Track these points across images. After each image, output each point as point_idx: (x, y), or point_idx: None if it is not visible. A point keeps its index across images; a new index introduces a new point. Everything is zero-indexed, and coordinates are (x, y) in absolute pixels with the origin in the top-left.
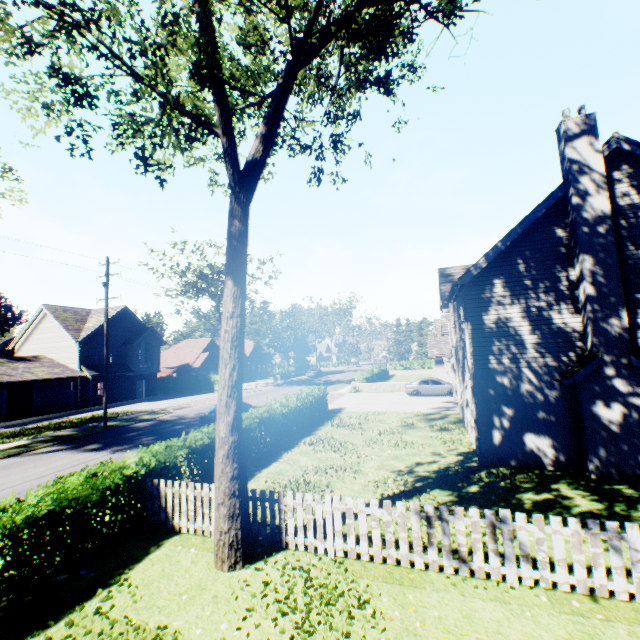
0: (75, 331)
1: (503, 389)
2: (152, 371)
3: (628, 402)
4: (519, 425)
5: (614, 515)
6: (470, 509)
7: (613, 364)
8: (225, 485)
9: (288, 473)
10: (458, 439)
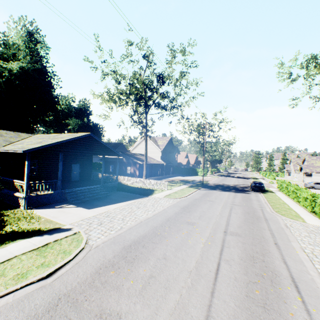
0: (158, 146)
1: None
2: (175, 164)
3: None
4: None
5: None
6: None
7: None
8: None
9: None
10: None
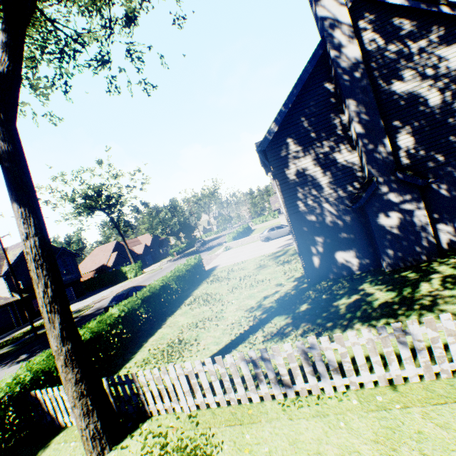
0: None
1: (313, 224)
2: (75, 279)
3: (401, 209)
4: (330, 248)
5: (403, 300)
6: (284, 345)
7: (386, 183)
8: (72, 390)
9: (168, 336)
10: (295, 267)
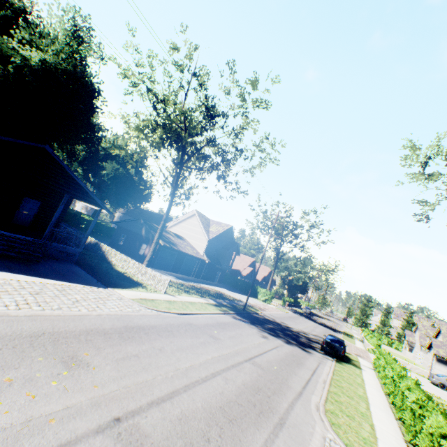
0: (207, 231)
1: None
2: (227, 269)
3: None
4: None
5: None
6: None
7: None
8: None
9: None
10: None
